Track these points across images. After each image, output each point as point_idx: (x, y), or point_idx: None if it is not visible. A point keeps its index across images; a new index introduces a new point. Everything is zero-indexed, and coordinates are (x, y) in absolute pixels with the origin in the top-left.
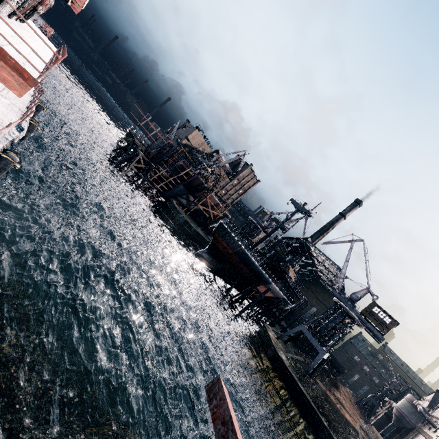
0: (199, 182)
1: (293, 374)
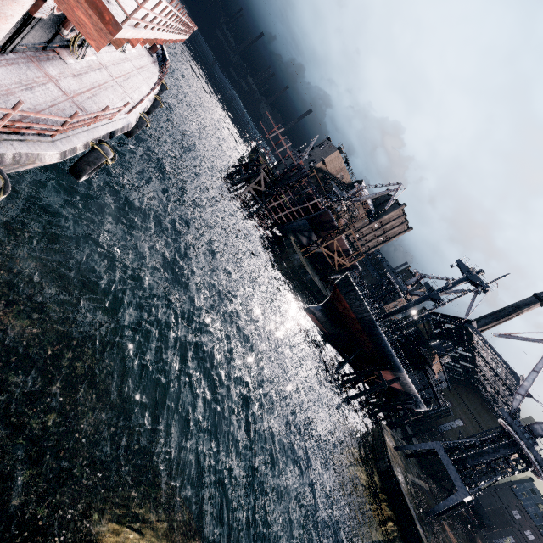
0: (328, 218)
1: (410, 506)
